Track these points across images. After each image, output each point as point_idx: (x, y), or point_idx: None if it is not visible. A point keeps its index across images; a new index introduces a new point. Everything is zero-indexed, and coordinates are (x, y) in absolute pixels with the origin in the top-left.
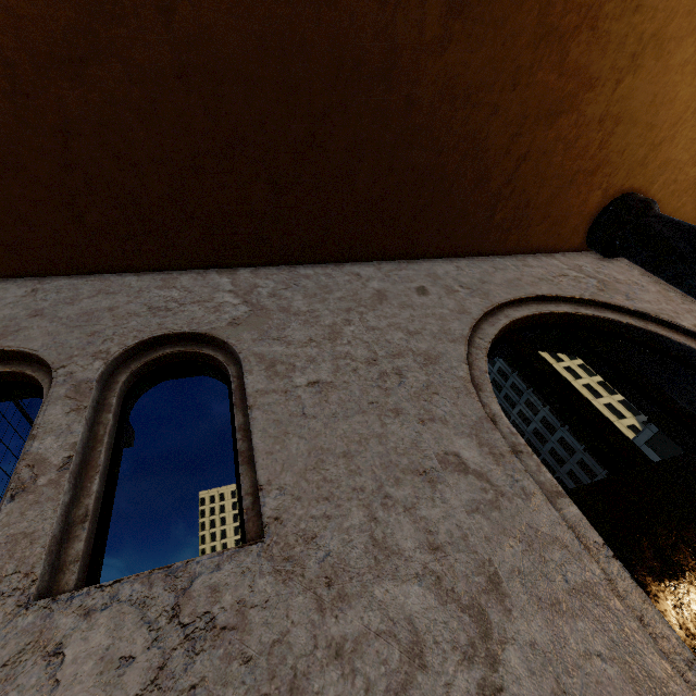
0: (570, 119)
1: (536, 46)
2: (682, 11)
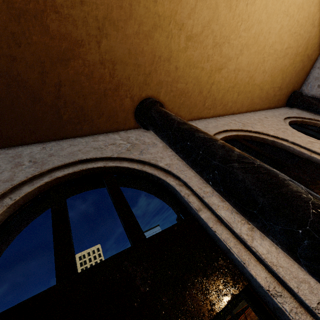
0: (78, 62)
1: (18, 21)
2: (115, 6)
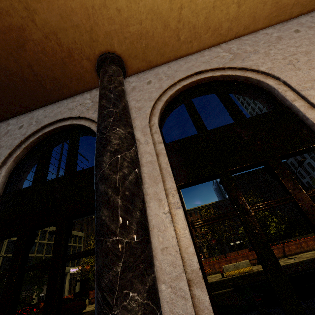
0: (31, 44)
1: None
2: None
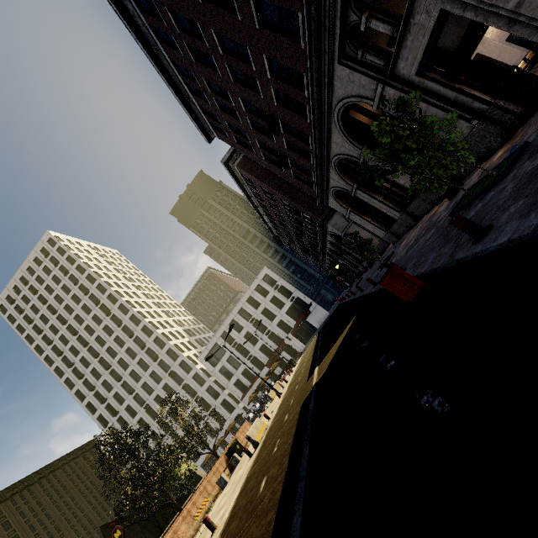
0: None
1: None
2: None
